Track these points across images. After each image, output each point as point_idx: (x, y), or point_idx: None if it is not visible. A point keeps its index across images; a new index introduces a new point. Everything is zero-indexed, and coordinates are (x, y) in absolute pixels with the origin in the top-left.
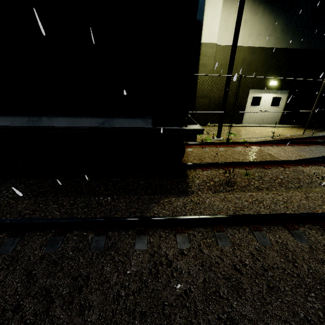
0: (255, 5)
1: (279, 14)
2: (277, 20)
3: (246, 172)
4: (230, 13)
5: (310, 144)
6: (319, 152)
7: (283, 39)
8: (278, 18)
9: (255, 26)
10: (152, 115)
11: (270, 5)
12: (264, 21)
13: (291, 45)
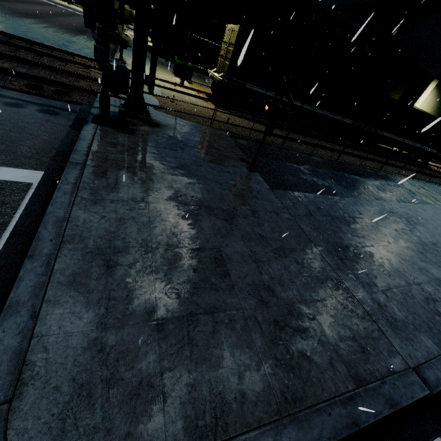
0: (436, 94)
1: (440, 101)
2: (438, 102)
3: (438, 168)
4: (428, 95)
5: (435, 163)
6: (440, 166)
7: (435, 111)
8: (439, 102)
9: (431, 103)
10: (436, 150)
11: (440, 96)
12: (435, 101)
13: (435, 115)
